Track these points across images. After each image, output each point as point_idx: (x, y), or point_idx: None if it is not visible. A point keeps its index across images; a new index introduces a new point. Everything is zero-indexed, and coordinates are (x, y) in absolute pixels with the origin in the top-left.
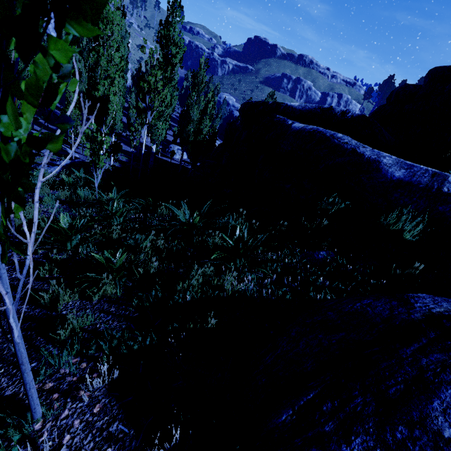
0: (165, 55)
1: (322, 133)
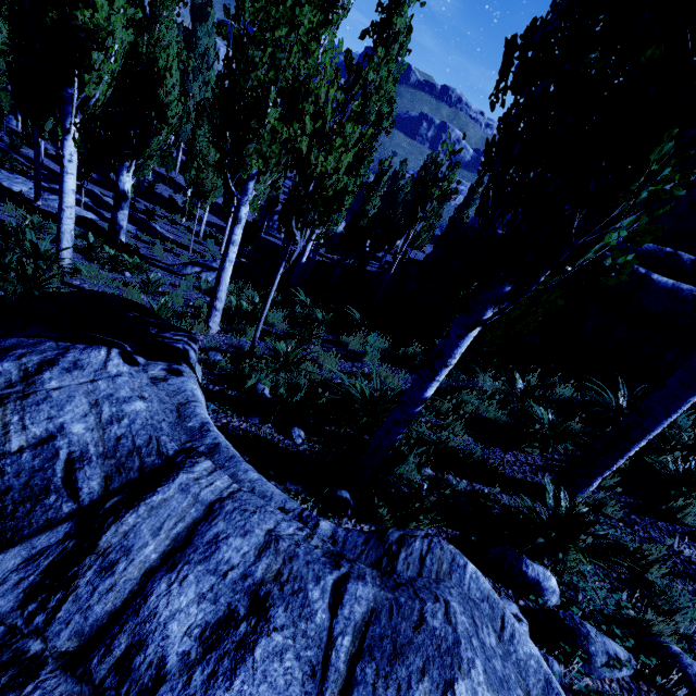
0: None
1: None
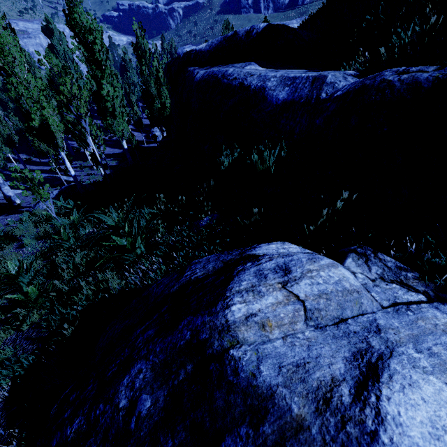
0: (86, 46)
1: (215, 76)
